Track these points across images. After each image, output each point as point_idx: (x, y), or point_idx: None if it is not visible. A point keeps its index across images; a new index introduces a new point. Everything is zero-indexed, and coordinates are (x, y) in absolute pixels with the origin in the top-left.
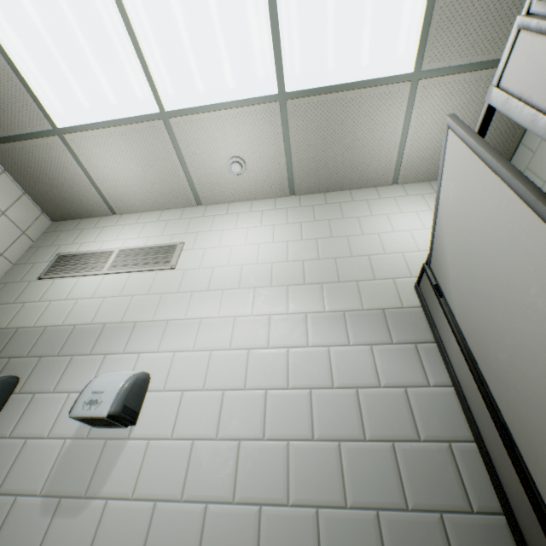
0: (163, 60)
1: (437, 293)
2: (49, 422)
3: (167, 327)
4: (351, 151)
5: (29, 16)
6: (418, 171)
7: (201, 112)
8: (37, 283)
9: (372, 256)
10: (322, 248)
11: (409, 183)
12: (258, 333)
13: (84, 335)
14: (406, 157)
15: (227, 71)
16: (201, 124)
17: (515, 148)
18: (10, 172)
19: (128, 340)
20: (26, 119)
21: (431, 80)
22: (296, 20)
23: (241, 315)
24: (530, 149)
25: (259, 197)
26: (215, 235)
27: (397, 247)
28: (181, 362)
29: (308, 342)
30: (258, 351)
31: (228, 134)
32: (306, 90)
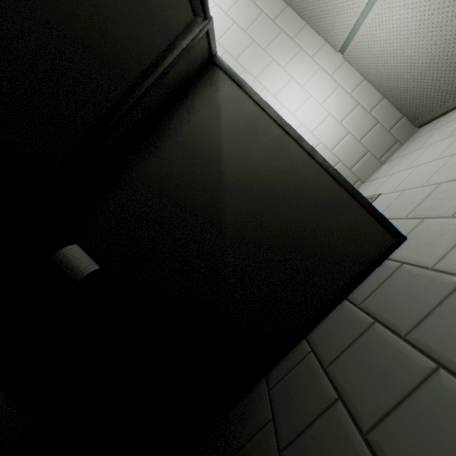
0: None
1: None
2: None
3: None
4: None
5: None
6: (362, 60)
7: None
8: None
9: None
10: None
11: (351, 66)
12: None
13: None
14: (360, 35)
15: None
16: None
17: (440, 116)
18: None
19: None
20: None
21: None
22: None
23: None
24: (433, 127)
25: None
26: None
27: None
28: None
29: None
30: None
31: None
32: None
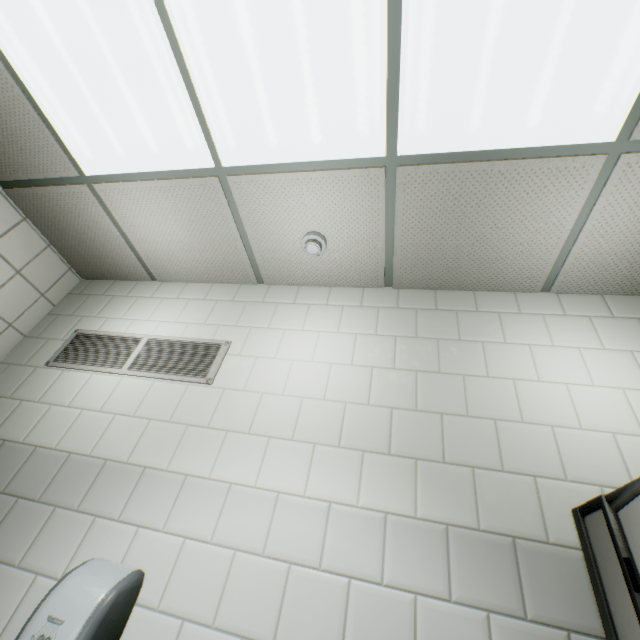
0: (222, 100)
1: (628, 578)
2: (1, 622)
3: (184, 487)
4: (485, 242)
5: (46, 32)
6: (587, 279)
7: (271, 171)
8: (44, 372)
9: (501, 422)
10: (423, 391)
11: (569, 293)
12: (309, 533)
13: (78, 474)
14: (572, 259)
15: (313, 120)
16: (270, 186)
17: None
18: (33, 220)
19: (129, 498)
20: (48, 162)
21: None
22: (429, 52)
23: (289, 491)
24: None
25: (341, 284)
26: (273, 337)
27: (544, 413)
28: (190, 560)
29: (383, 575)
30: (303, 572)
31: (306, 203)
32: (430, 155)
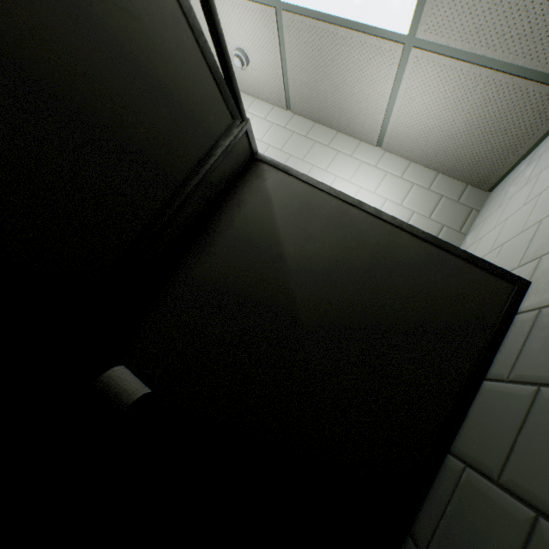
0: None
1: None
2: None
3: None
4: (340, 93)
5: None
6: (402, 146)
7: None
8: None
9: None
10: None
11: (393, 154)
12: None
13: None
14: (392, 126)
15: None
16: None
17: (507, 174)
18: None
19: None
20: None
21: (425, 53)
22: None
23: None
24: (505, 184)
25: (262, 98)
26: None
27: None
28: None
29: None
30: None
31: (233, 22)
32: (301, 7)
